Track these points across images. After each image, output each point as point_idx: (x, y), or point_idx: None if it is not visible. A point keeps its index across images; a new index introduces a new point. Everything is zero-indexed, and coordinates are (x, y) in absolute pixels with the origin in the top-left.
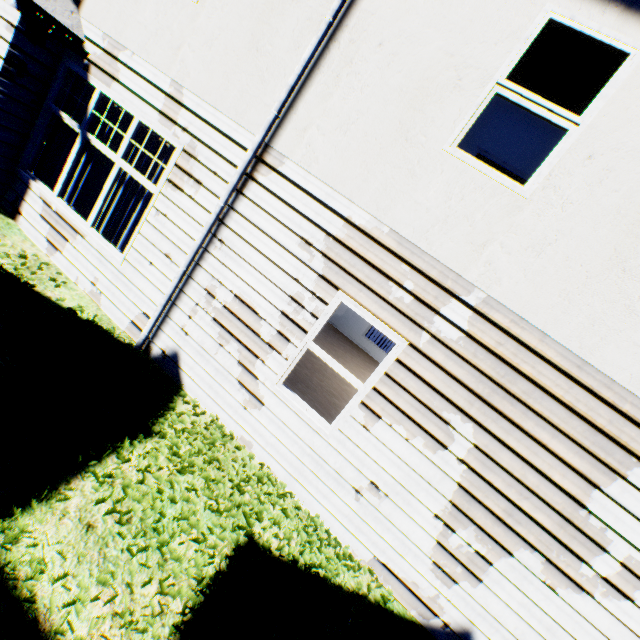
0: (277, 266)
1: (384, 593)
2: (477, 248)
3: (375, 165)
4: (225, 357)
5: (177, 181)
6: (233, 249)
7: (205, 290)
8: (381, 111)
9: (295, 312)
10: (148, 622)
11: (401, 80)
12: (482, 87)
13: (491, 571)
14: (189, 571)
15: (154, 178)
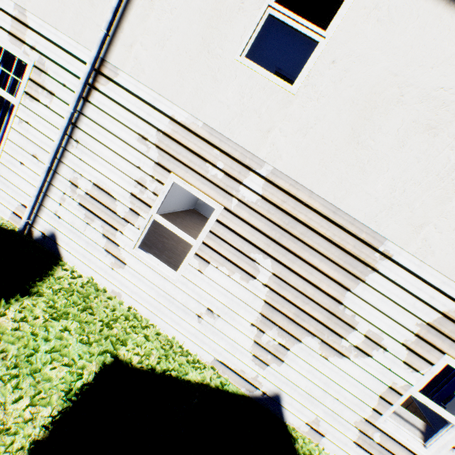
0: (123, 158)
1: (222, 380)
2: (264, 134)
3: (188, 73)
4: (92, 232)
5: (33, 93)
6: (87, 147)
7: (69, 182)
8: (188, 29)
9: (141, 192)
10: (20, 427)
11: (200, 3)
12: (259, 9)
13: (289, 354)
14: (58, 387)
15: (16, 92)
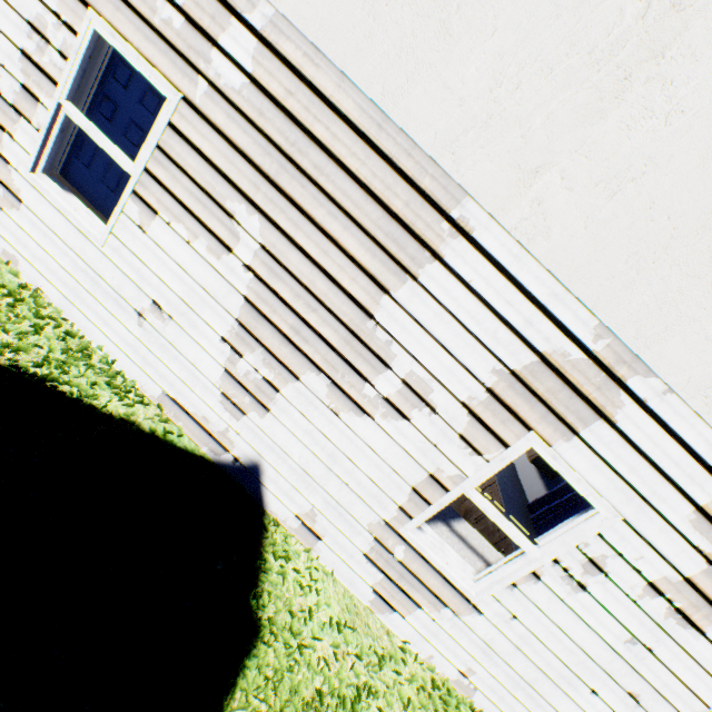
0: None
1: (171, 428)
2: None
3: None
4: None
5: None
6: None
7: None
8: None
9: (39, 51)
10: None
11: None
12: None
13: (279, 399)
14: None
15: None
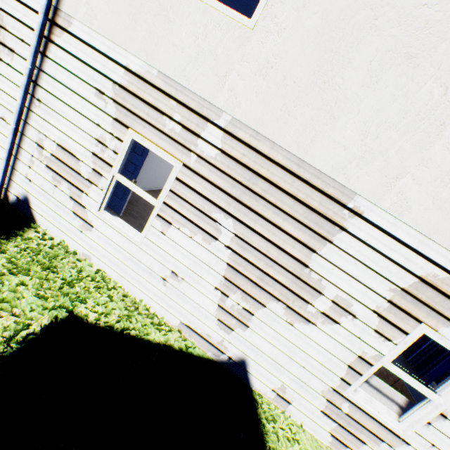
0: (83, 115)
1: (188, 344)
2: (221, 79)
3: (139, 15)
4: (60, 195)
5: None
6: (49, 106)
7: (36, 143)
8: None
9: (102, 152)
10: None
11: None
12: None
13: (254, 319)
14: (0, 333)
15: None
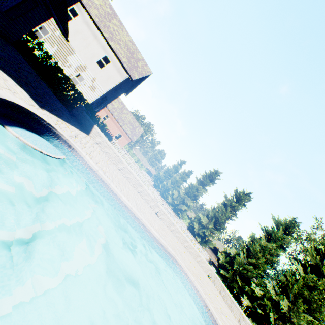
0: None
1: None
2: None
3: None
4: None
5: None
6: None
7: None
8: None
9: None
10: None
11: None
12: None
13: None
14: None
15: None
